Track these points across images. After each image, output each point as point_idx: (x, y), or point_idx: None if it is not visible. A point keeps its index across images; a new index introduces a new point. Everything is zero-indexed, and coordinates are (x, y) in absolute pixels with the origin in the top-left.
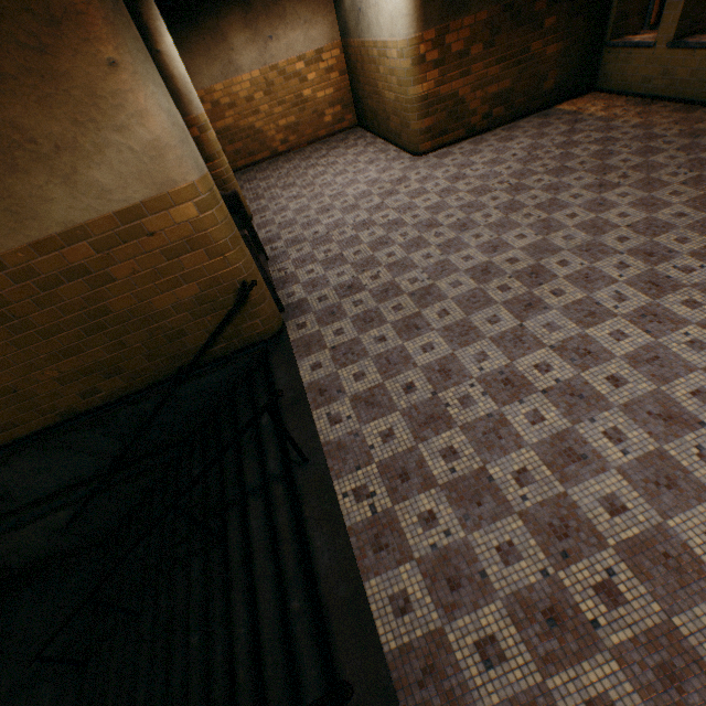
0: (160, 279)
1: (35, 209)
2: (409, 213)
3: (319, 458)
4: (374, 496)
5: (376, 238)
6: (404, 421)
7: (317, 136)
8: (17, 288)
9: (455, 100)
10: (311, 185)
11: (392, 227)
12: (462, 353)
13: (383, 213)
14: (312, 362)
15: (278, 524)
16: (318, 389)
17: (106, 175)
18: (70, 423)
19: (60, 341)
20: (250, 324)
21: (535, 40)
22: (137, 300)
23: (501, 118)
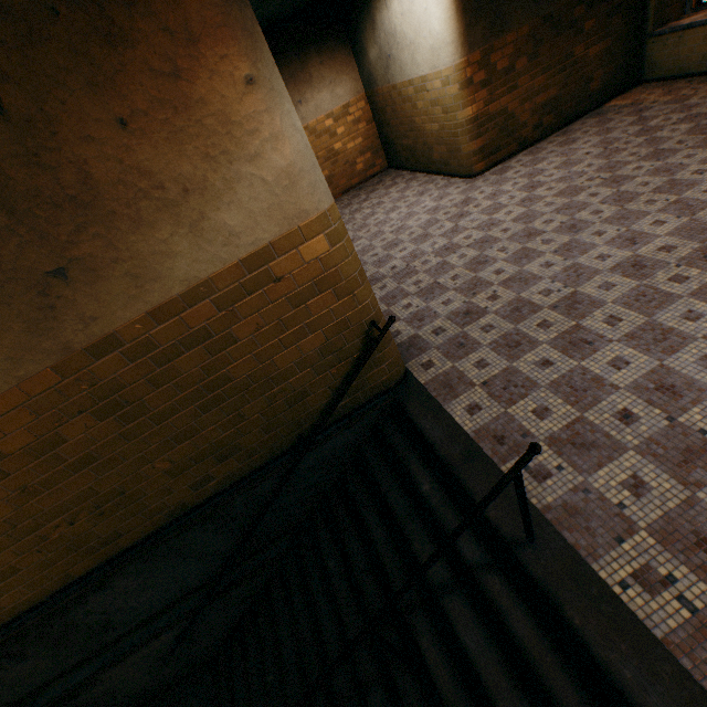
0: (284, 332)
1: (157, 268)
2: (496, 228)
3: (547, 531)
4: (675, 583)
5: (470, 259)
6: (649, 463)
7: (350, 184)
8: (131, 367)
9: (504, 116)
10: (364, 227)
11: (482, 246)
12: (676, 362)
13: (463, 235)
14: (465, 404)
15: (520, 640)
16: (492, 437)
17: (234, 216)
18: (178, 522)
19: (173, 424)
20: (376, 372)
21: (577, 44)
22: (258, 362)
23: (551, 126)
